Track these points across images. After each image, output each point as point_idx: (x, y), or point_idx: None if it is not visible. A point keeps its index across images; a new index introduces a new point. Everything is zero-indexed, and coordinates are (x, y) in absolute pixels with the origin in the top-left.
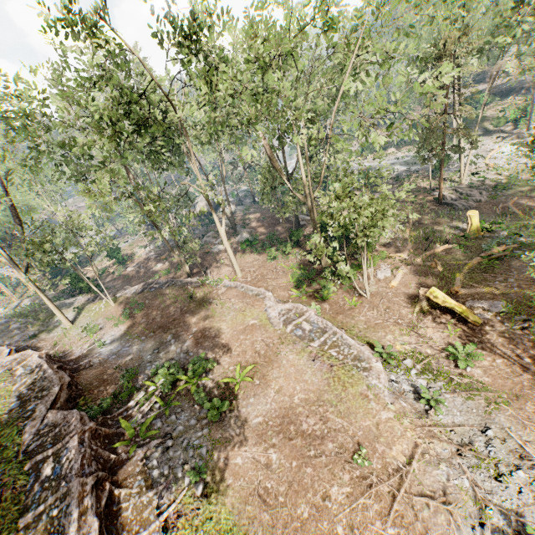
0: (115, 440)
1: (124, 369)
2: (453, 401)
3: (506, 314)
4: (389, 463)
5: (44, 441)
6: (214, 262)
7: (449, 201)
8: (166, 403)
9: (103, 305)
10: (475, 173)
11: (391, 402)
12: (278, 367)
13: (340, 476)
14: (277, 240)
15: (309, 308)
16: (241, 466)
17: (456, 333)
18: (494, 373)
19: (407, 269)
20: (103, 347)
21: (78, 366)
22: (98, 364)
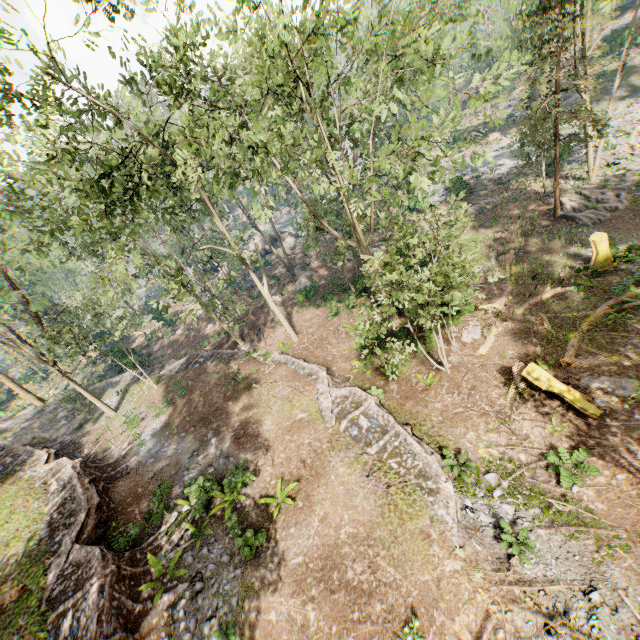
0: (142, 581)
1: (156, 485)
2: (548, 541)
3: (639, 400)
4: None
5: (67, 586)
6: (268, 320)
7: (569, 213)
8: (199, 529)
9: (146, 387)
10: (610, 163)
11: (461, 544)
12: (325, 484)
13: None
14: (340, 288)
15: (369, 396)
16: (274, 623)
17: (562, 429)
18: (611, 496)
19: (503, 327)
20: (142, 446)
21: (116, 473)
22: (135, 471)
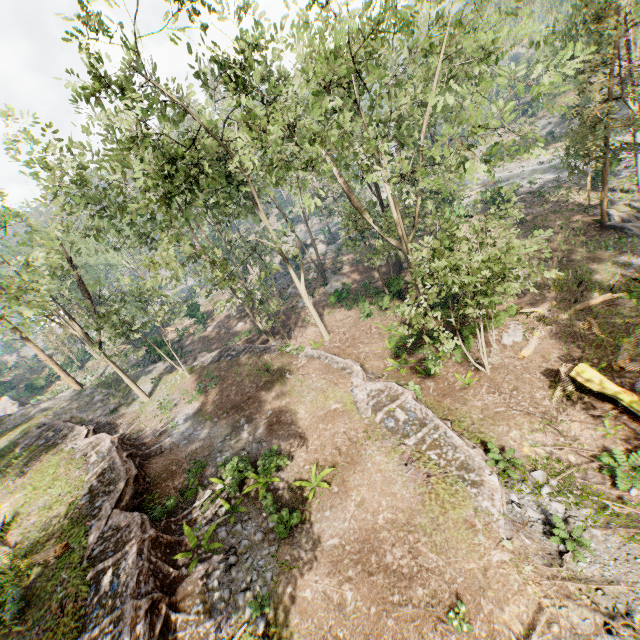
0: (177, 550)
1: (191, 462)
2: (604, 542)
3: None
4: (497, 630)
5: (107, 547)
6: (299, 320)
7: (617, 224)
8: (233, 507)
9: (179, 376)
10: None
11: (508, 537)
12: (362, 471)
13: (430, 638)
14: (372, 290)
15: (406, 390)
16: (309, 601)
17: (615, 432)
18: None
19: (546, 331)
20: (175, 429)
21: (150, 452)
22: (168, 451)
